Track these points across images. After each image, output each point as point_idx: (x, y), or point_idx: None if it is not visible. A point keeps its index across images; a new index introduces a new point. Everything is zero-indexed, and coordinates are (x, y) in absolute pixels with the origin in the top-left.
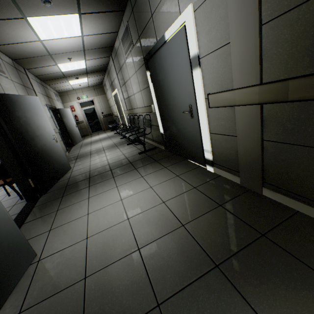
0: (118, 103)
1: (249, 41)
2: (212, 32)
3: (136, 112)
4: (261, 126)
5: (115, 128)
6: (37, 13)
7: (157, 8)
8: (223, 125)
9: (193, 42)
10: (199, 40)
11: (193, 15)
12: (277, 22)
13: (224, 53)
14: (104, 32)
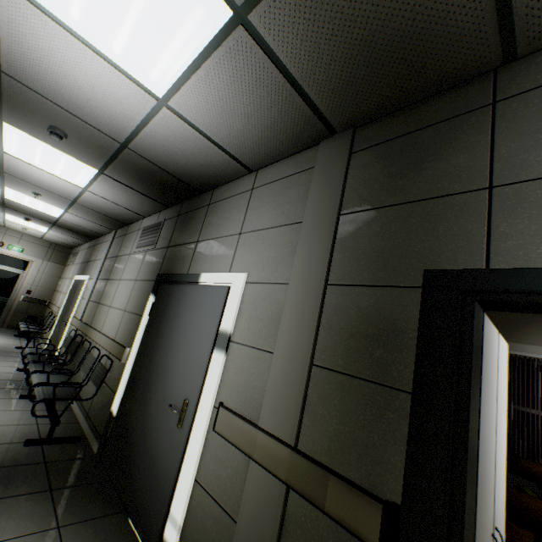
0: (76, 297)
1: (296, 374)
2: (258, 322)
3: (93, 336)
4: (280, 530)
5: (28, 336)
6: (29, 130)
7: (208, 241)
8: (224, 481)
9: (231, 315)
10: (240, 318)
11: (243, 285)
12: (329, 375)
13: (263, 361)
14: (125, 206)
